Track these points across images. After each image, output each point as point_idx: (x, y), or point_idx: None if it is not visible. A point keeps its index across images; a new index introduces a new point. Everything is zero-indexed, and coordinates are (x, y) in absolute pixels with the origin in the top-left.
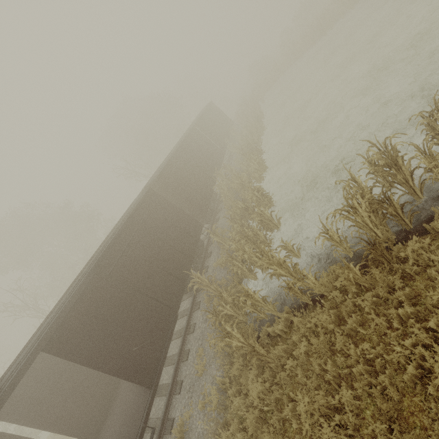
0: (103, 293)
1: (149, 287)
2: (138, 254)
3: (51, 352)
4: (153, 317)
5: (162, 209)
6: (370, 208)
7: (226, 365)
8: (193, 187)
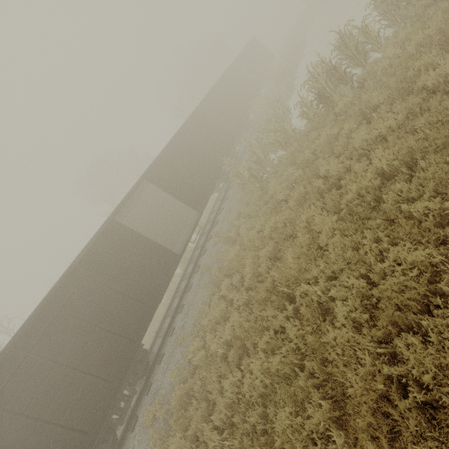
0: (171, 163)
1: (198, 167)
2: (190, 147)
3: (149, 181)
4: (201, 182)
5: (206, 123)
6: (326, 77)
7: (243, 203)
8: (230, 111)
